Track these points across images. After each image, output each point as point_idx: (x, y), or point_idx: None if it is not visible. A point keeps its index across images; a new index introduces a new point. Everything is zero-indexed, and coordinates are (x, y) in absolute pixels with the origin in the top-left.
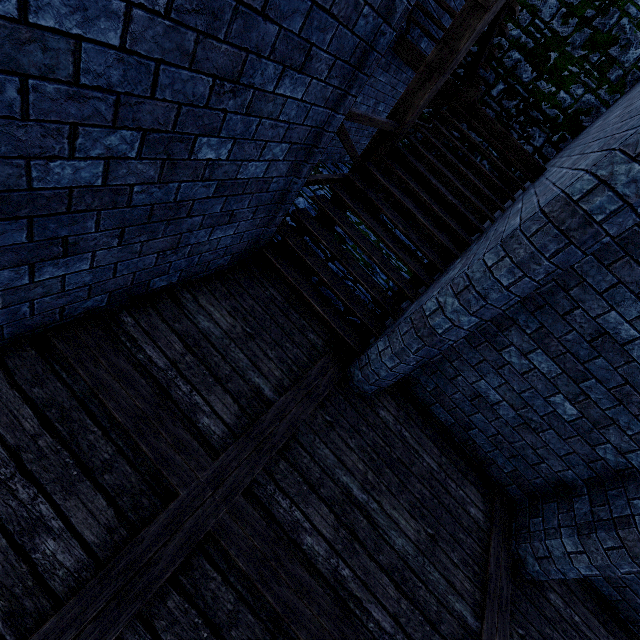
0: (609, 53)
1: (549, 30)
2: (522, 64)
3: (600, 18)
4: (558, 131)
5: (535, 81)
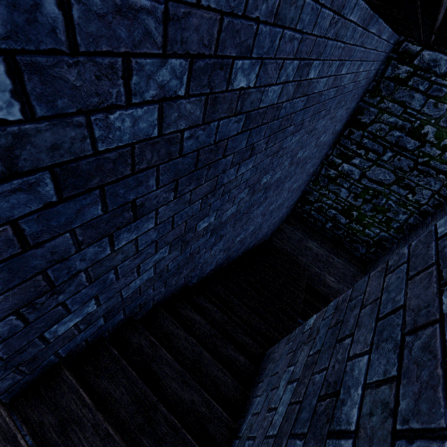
0: (387, 215)
1: (348, 202)
2: (338, 215)
3: (375, 199)
4: (372, 247)
5: (349, 223)
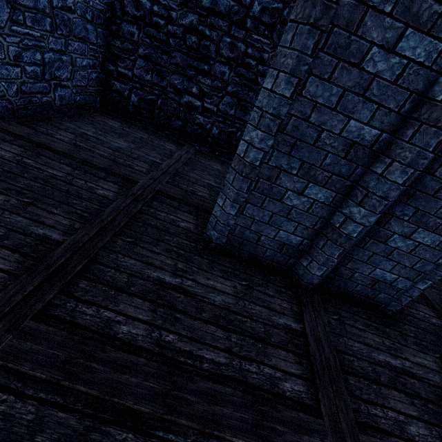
0: None
1: None
2: None
3: None
4: None
5: None
